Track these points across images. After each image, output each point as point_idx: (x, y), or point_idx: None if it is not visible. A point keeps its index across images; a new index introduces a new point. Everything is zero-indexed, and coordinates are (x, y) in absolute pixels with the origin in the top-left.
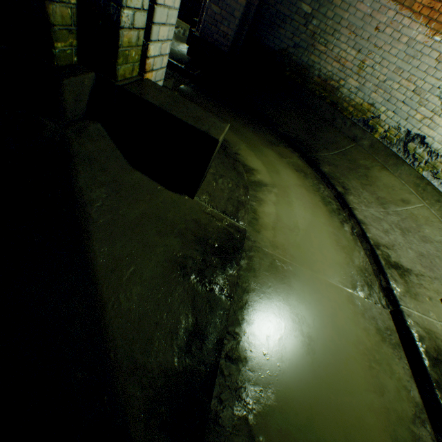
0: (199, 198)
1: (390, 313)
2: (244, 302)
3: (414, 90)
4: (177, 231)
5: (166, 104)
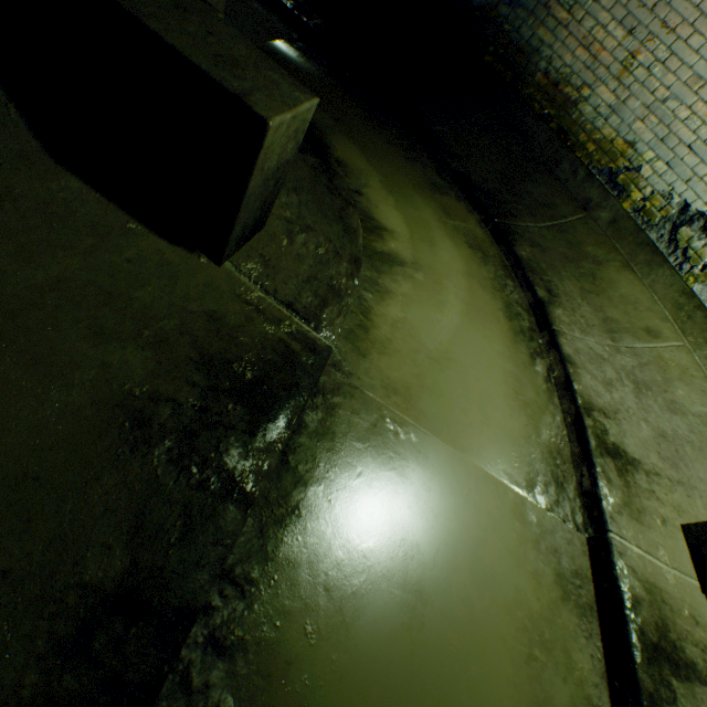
0: (236, 266)
1: (587, 542)
2: (292, 507)
3: None
4: (152, 333)
5: (145, 2)
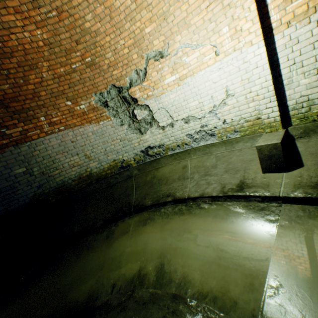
0: None
1: (285, 203)
2: None
3: (120, 140)
4: None
5: None
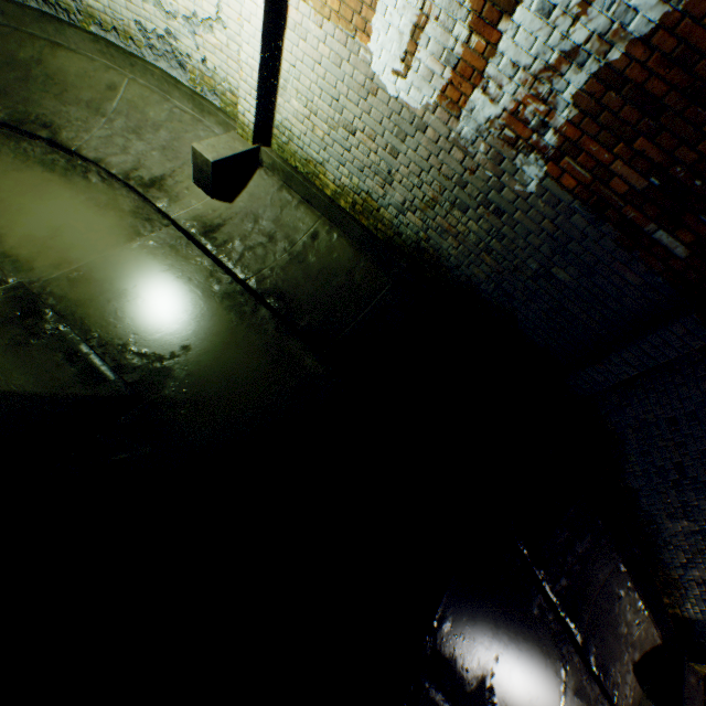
0: None
1: (175, 227)
2: (81, 319)
3: None
4: None
5: None
